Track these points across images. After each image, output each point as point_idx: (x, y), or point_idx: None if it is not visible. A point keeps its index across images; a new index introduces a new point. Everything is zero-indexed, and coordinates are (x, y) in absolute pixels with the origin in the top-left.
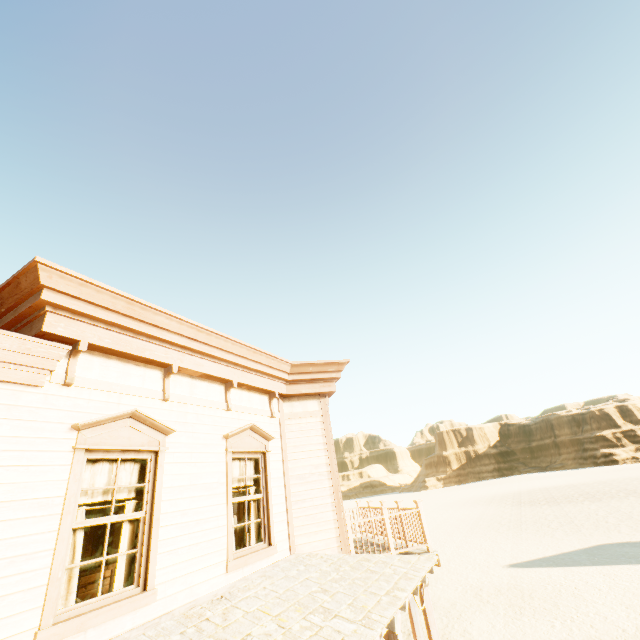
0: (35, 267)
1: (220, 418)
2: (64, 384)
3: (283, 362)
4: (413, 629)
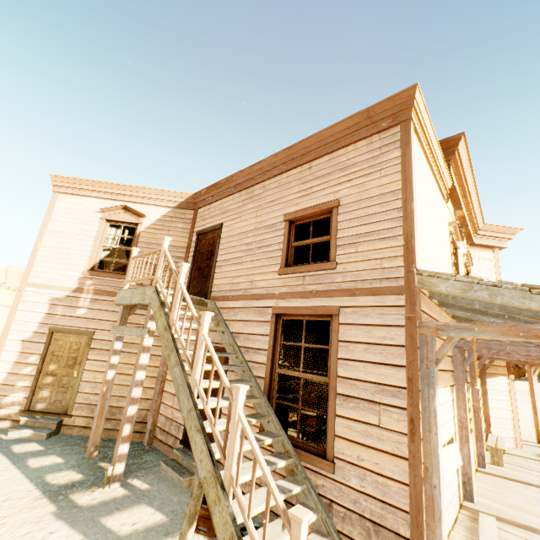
0: (458, 138)
1: (460, 244)
2: (446, 201)
3: (481, 221)
4: (532, 394)
